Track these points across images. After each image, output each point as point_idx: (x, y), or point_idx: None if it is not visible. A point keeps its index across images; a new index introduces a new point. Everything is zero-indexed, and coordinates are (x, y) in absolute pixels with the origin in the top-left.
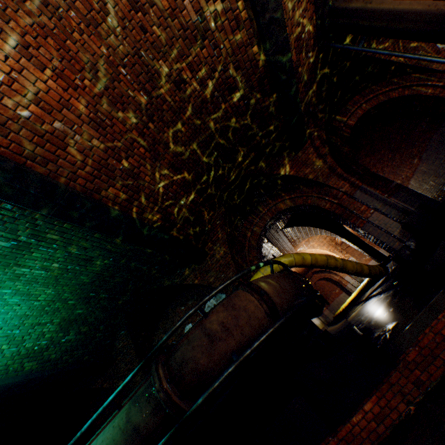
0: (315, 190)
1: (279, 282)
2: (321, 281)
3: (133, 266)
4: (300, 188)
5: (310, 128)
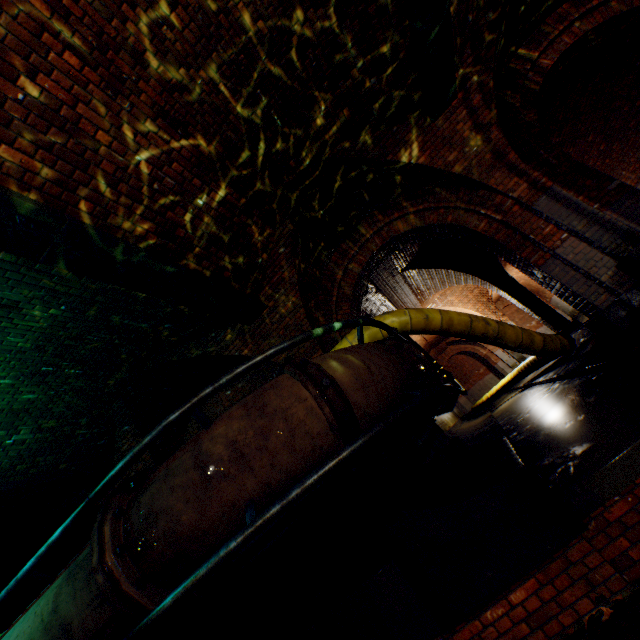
0: (462, 197)
1: (368, 362)
2: (459, 357)
3: (117, 323)
4: (436, 192)
5: (465, 66)
